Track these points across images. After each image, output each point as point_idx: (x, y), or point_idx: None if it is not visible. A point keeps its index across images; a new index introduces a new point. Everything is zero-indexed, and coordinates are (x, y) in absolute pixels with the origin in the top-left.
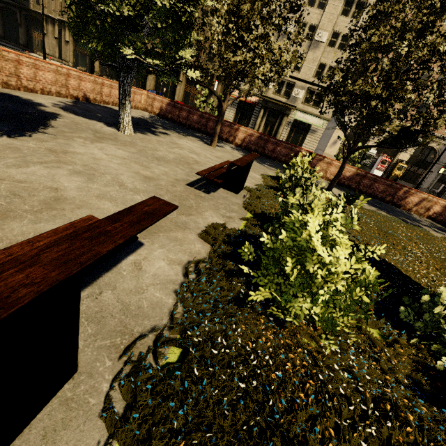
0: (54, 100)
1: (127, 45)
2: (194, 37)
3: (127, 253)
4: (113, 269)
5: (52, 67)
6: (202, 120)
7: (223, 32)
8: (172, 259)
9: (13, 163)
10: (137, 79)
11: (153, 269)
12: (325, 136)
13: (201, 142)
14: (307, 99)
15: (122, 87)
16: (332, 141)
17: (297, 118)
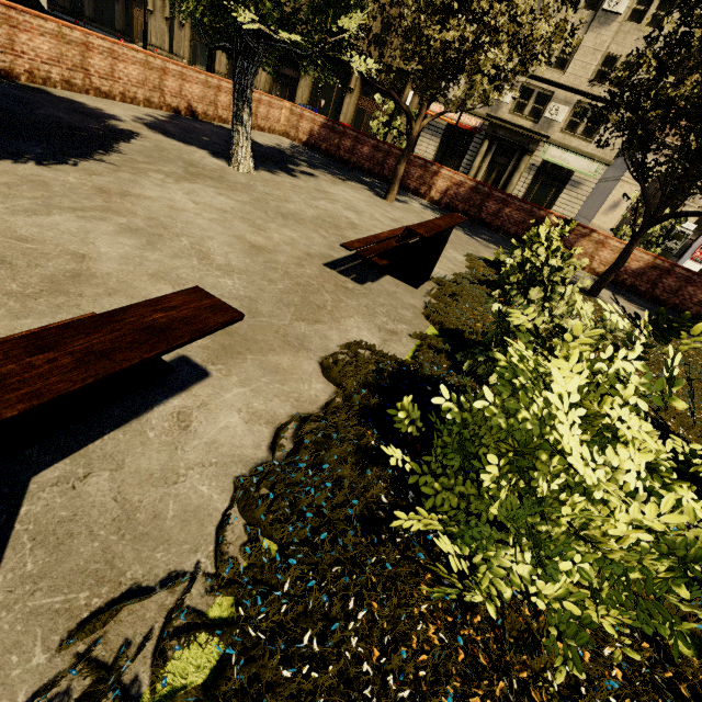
0: (138, 111)
1: (247, 6)
2: None
3: (170, 391)
4: (130, 423)
5: (139, 57)
6: (377, 155)
7: None
8: (257, 411)
9: (26, 207)
10: (283, 85)
11: (212, 430)
12: (596, 193)
13: (369, 192)
14: (572, 123)
15: (238, 87)
16: (609, 202)
17: (548, 159)
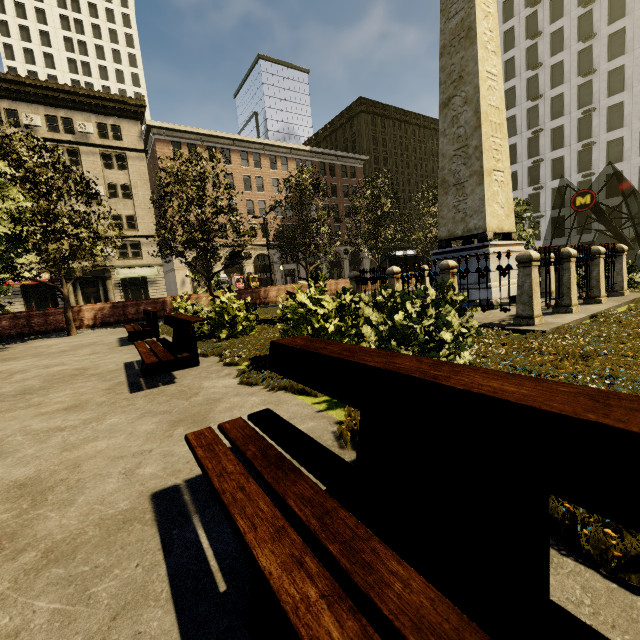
0: None
1: None
2: None
3: None
4: None
5: None
6: (19, 322)
7: None
8: None
9: None
10: None
11: None
12: (167, 282)
13: (53, 338)
14: (122, 253)
15: None
16: (179, 283)
17: (124, 277)
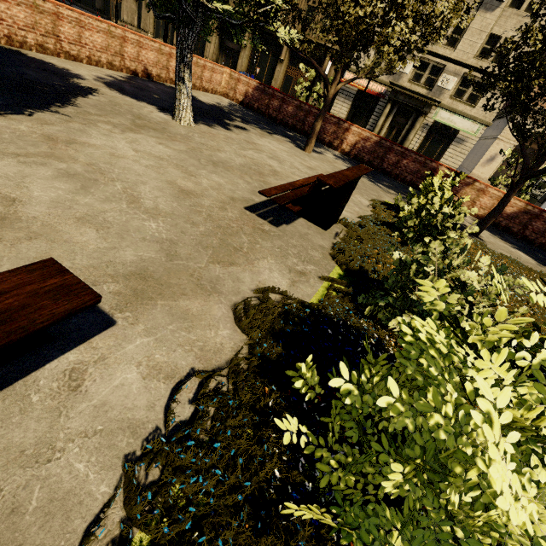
0: (101, 72)
1: None
2: None
3: (68, 344)
4: (14, 385)
5: (103, 27)
6: (299, 114)
7: None
8: (157, 364)
9: None
10: (227, 56)
11: (105, 389)
12: (476, 149)
13: (291, 144)
14: (460, 91)
15: (180, 52)
16: (487, 156)
17: (438, 120)
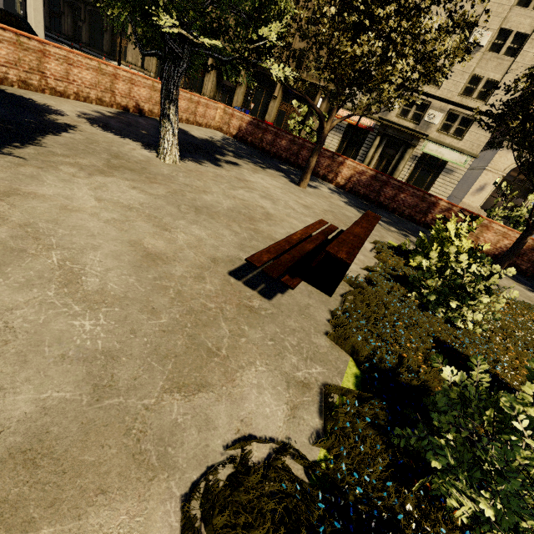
0: (88, 108)
1: (171, 14)
2: (289, 9)
3: None
4: None
5: (93, 64)
6: (292, 147)
7: (339, 10)
8: None
9: None
10: (224, 93)
11: None
12: (464, 178)
13: (285, 179)
14: (446, 125)
15: (165, 88)
16: (476, 186)
17: (427, 152)
